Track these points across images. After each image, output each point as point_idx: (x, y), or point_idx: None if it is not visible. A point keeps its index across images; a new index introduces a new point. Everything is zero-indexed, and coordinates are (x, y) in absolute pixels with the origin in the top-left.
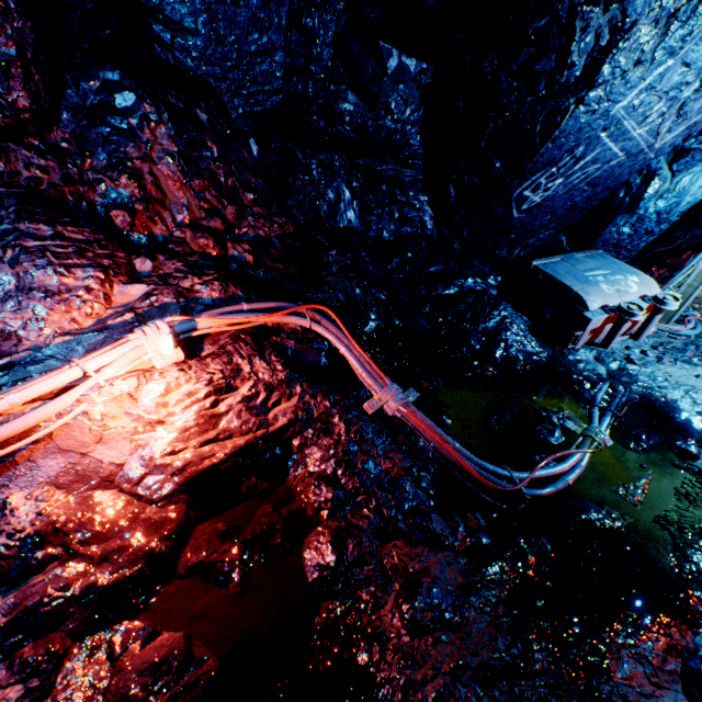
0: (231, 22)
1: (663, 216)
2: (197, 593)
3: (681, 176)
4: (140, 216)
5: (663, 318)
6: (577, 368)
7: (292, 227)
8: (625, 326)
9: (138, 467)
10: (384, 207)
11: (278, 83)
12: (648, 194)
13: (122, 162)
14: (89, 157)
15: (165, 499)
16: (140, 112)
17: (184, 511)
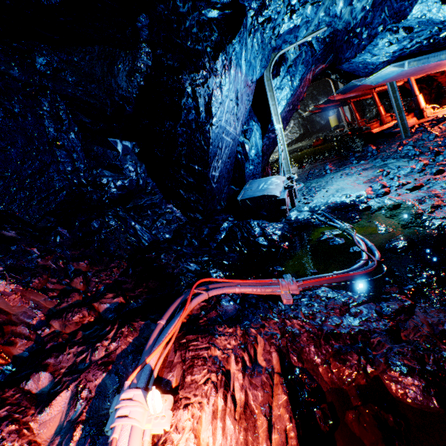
0: (4, 162)
1: (257, 155)
2: None
3: (251, 139)
4: None
5: None
6: (300, 219)
7: (125, 262)
8: (293, 193)
9: None
10: (155, 222)
11: (59, 184)
12: (248, 150)
13: None
14: None
15: None
16: None
17: None
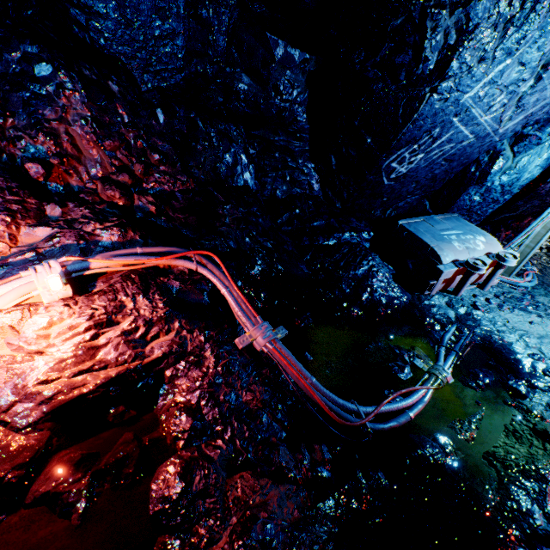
0: (137, 9)
1: (506, 188)
2: (39, 524)
3: (521, 156)
4: (57, 169)
5: (505, 271)
6: (431, 311)
7: (193, 184)
8: (472, 278)
9: (9, 395)
10: (277, 171)
11: (180, 63)
12: (494, 170)
13: (40, 123)
14: (10, 116)
15: (29, 426)
16: (57, 81)
17: (46, 439)
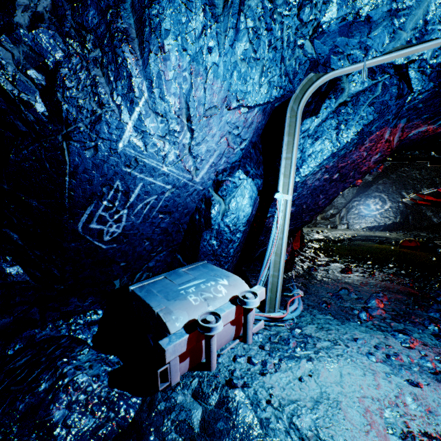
0: None
1: (233, 228)
2: None
3: (229, 198)
4: None
5: (270, 306)
6: (162, 427)
7: None
8: (214, 340)
9: None
10: None
11: None
12: (213, 214)
13: None
14: None
15: None
16: None
17: None
